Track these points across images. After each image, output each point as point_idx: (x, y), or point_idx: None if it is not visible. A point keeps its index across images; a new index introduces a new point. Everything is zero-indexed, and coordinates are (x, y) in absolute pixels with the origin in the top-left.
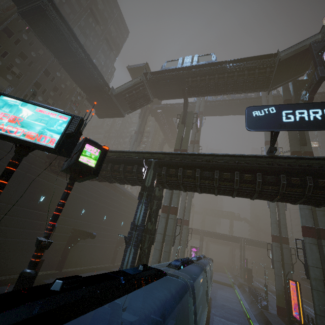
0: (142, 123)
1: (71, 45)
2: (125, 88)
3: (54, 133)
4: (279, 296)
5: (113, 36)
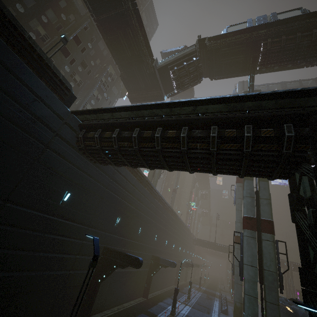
0: None
1: None
2: (173, 60)
3: None
4: None
5: (144, 24)
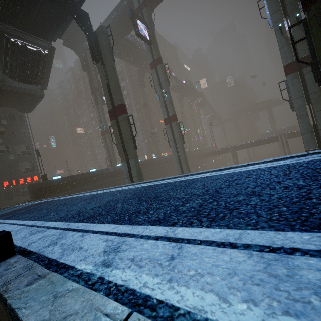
0: (91, 76)
1: None
2: None
3: None
4: None
5: None
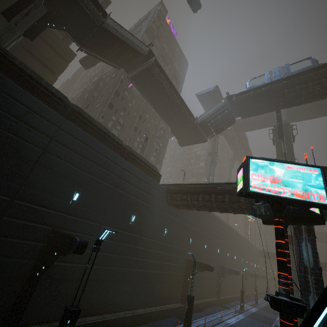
0: (215, 143)
1: (167, 91)
2: (209, 115)
3: (316, 189)
4: None
5: (177, 71)
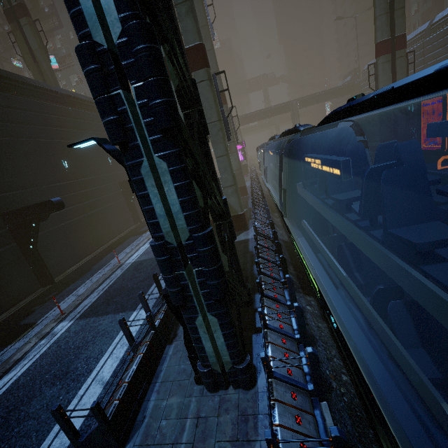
0: None
1: None
2: None
3: None
4: (386, 139)
5: None
